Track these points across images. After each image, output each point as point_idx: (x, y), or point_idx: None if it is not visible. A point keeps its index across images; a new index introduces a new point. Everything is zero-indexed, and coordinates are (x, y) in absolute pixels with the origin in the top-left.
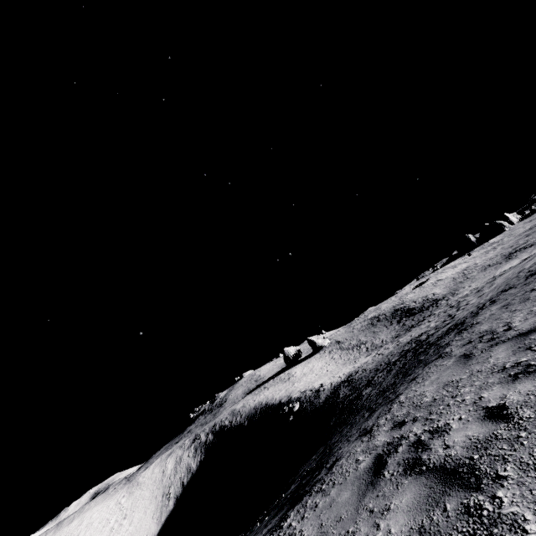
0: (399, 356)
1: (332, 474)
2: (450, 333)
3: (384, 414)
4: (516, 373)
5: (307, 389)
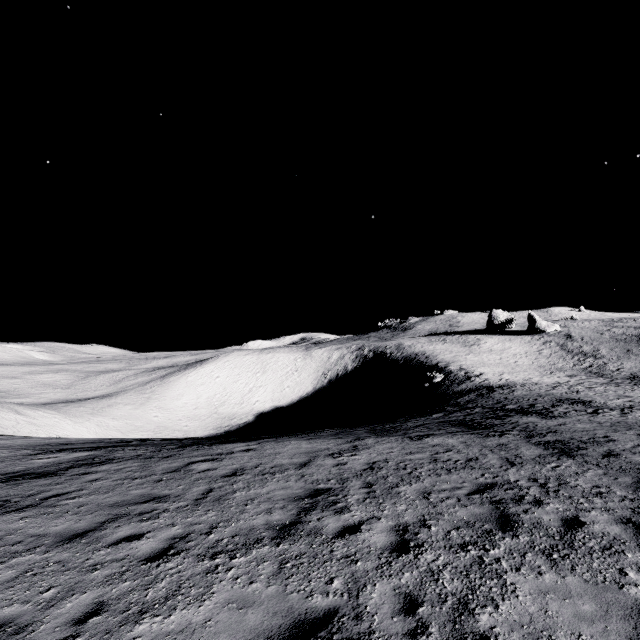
0: (513, 408)
1: (223, 445)
2: (462, 429)
3: (277, 442)
4: (244, 468)
5: (466, 369)
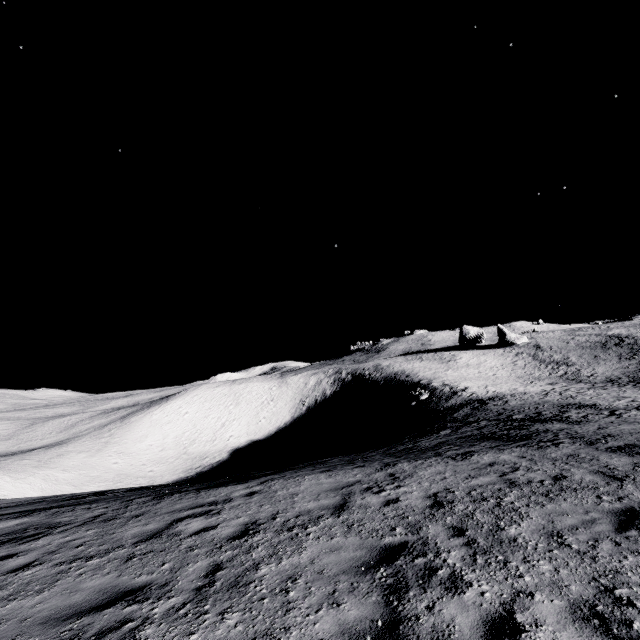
0: (522, 417)
1: (215, 490)
2: (498, 443)
3: (285, 479)
4: (257, 522)
5: (450, 385)
